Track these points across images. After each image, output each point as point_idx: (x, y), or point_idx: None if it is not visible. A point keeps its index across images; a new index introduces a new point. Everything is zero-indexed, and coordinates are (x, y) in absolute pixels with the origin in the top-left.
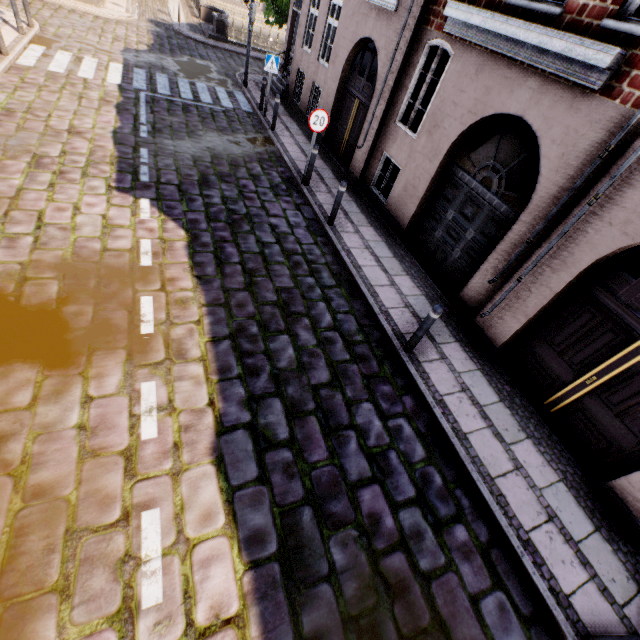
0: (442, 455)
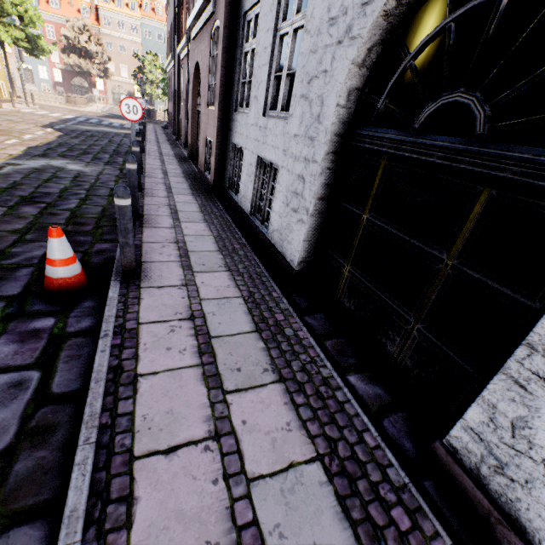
0: None
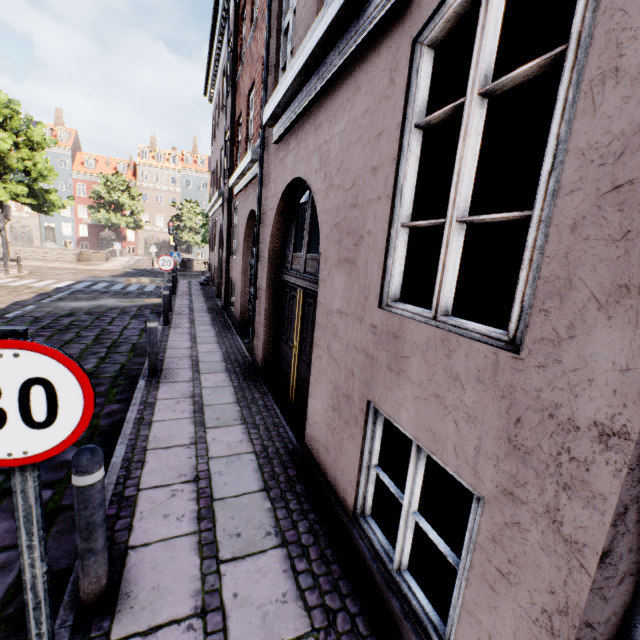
0: (104, 440)
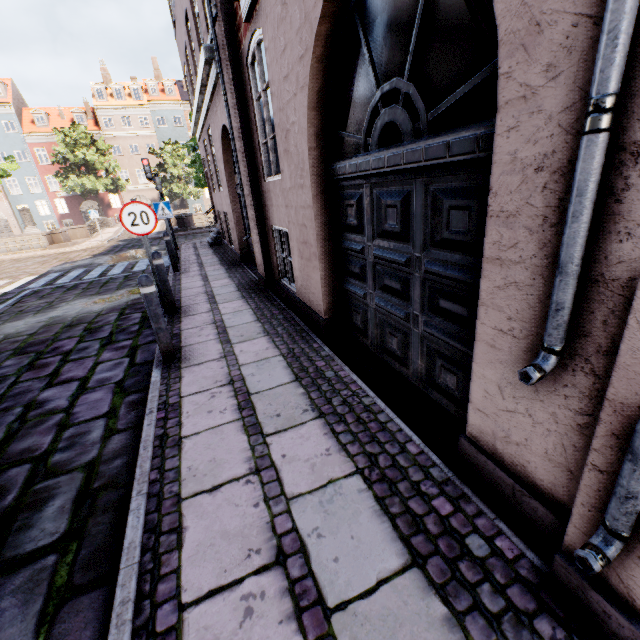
0: None
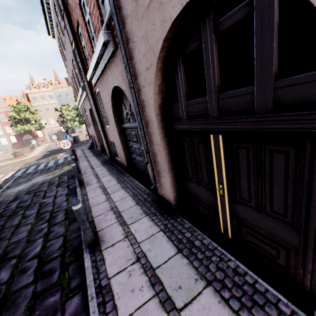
0: None
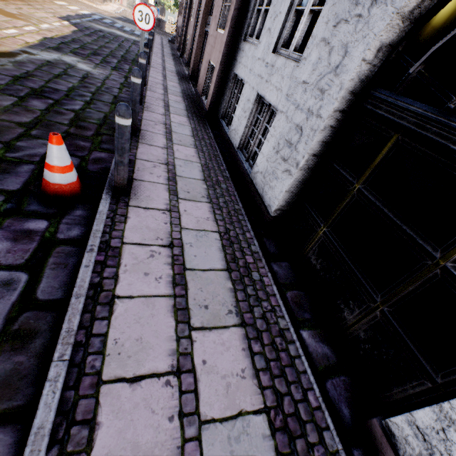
0: None
